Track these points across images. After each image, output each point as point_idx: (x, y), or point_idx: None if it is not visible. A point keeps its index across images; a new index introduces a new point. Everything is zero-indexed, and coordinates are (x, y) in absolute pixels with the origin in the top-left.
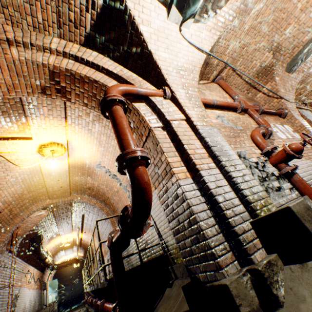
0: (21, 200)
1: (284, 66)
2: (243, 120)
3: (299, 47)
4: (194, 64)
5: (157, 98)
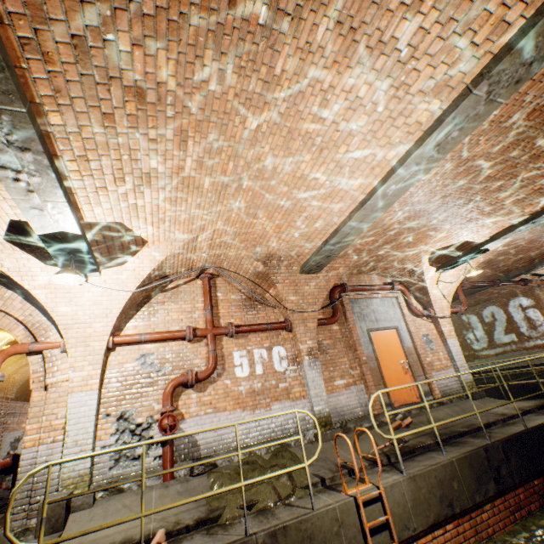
0: None
1: (297, 268)
2: (186, 354)
3: (305, 255)
4: (111, 306)
5: (53, 352)
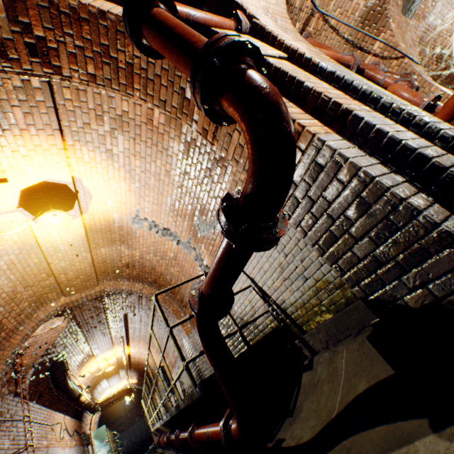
0: (14, 303)
1: (400, 4)
2: None
3: None
4: None
5: (225, 31)
